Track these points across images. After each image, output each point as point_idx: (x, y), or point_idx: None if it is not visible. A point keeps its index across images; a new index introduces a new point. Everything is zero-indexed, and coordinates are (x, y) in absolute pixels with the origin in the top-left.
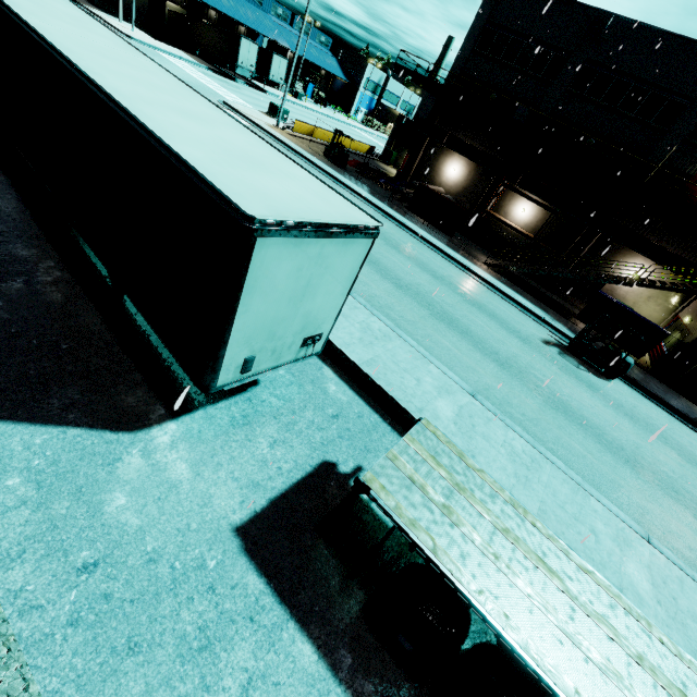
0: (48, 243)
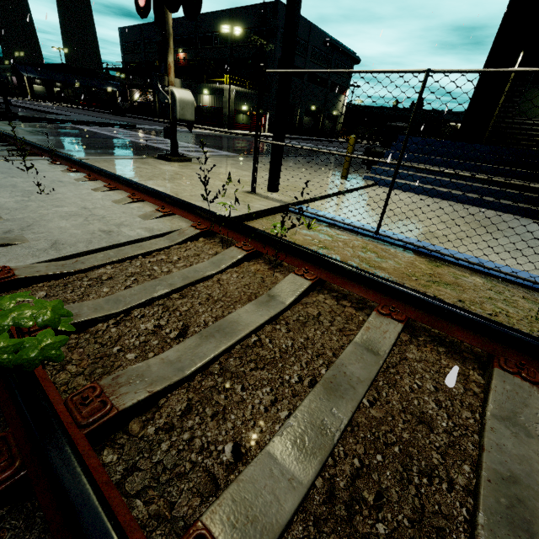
0: None
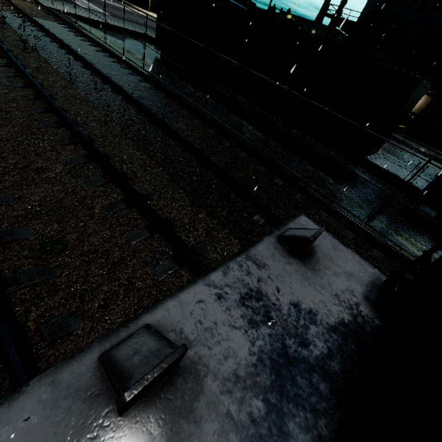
0: (237, 116)
